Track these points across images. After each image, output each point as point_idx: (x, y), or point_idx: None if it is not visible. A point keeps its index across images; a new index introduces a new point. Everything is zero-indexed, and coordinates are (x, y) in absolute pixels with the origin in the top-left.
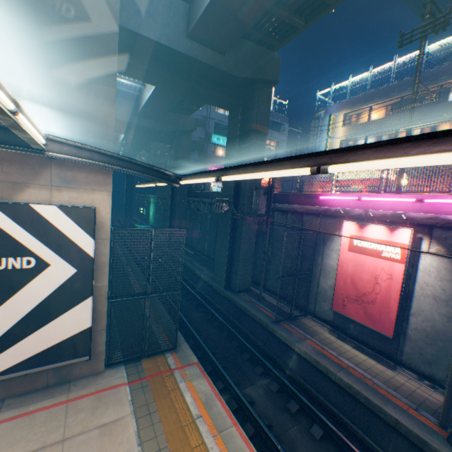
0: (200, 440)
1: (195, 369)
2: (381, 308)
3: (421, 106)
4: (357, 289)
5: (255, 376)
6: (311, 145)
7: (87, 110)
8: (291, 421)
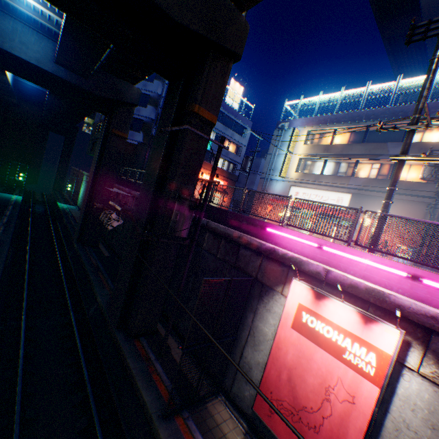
0: None
1: None
2: None
3: (385, 141)
4: (295, 394)
5: None
6: (269, 155)
7: None
8: None
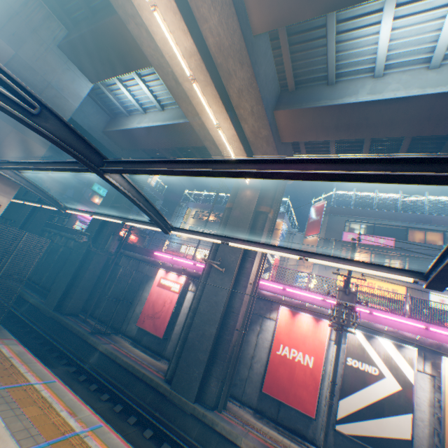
0: (12, 363)
1: (14, 341)
2: (163, 320)
3: None
4: (154, 309)
5: (59, 364)
6: (172, 222)
7: (24, 153)
8: (78, 383)
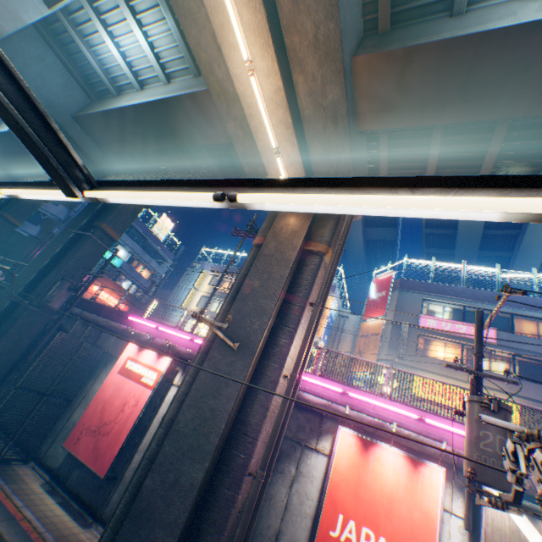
0: None
1: None
2: (114, 439)
3: None
4: (104, 417)
5: None
6: (179, 287)
7: None
8: None
